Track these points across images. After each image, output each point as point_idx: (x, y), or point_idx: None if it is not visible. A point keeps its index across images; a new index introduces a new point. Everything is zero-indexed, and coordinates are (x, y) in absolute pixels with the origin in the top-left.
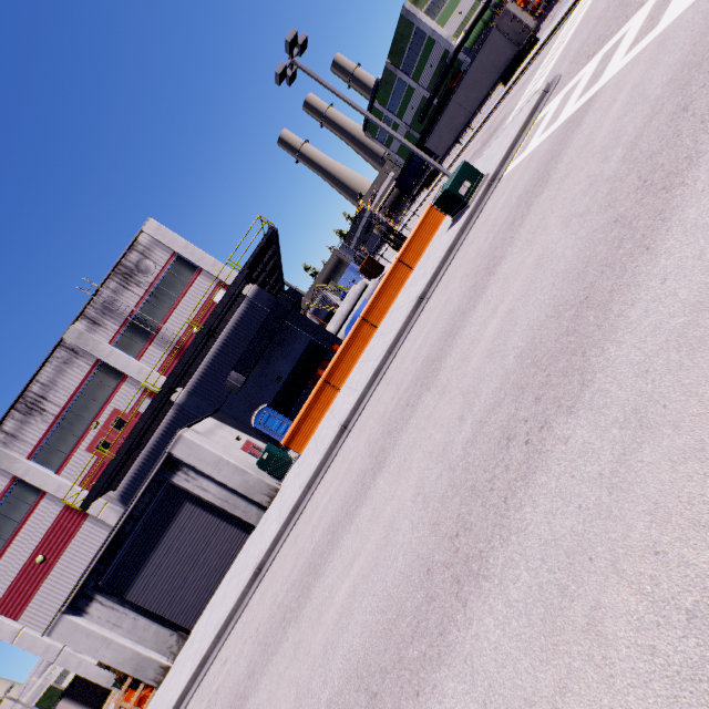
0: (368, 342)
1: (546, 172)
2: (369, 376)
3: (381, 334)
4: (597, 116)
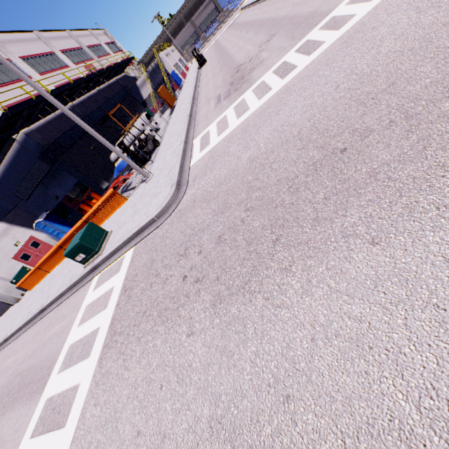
0: (65, 257)
1: (18, 395)
2: (18, 326)
3: (56, 276)
4: (7, 431)
